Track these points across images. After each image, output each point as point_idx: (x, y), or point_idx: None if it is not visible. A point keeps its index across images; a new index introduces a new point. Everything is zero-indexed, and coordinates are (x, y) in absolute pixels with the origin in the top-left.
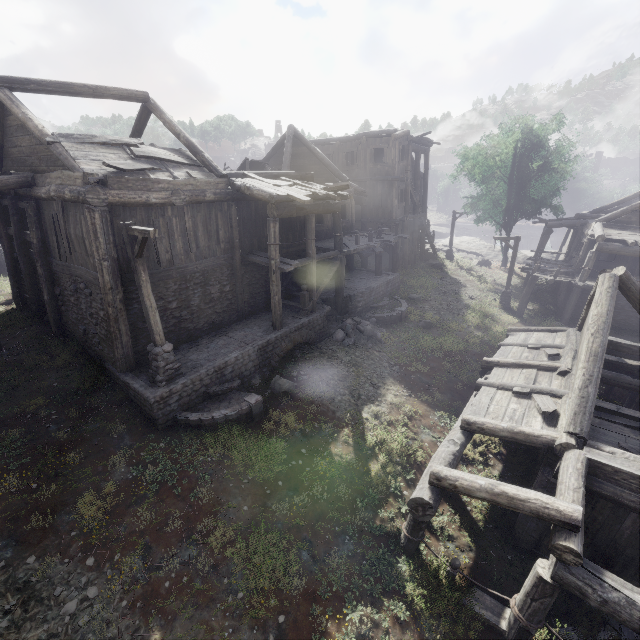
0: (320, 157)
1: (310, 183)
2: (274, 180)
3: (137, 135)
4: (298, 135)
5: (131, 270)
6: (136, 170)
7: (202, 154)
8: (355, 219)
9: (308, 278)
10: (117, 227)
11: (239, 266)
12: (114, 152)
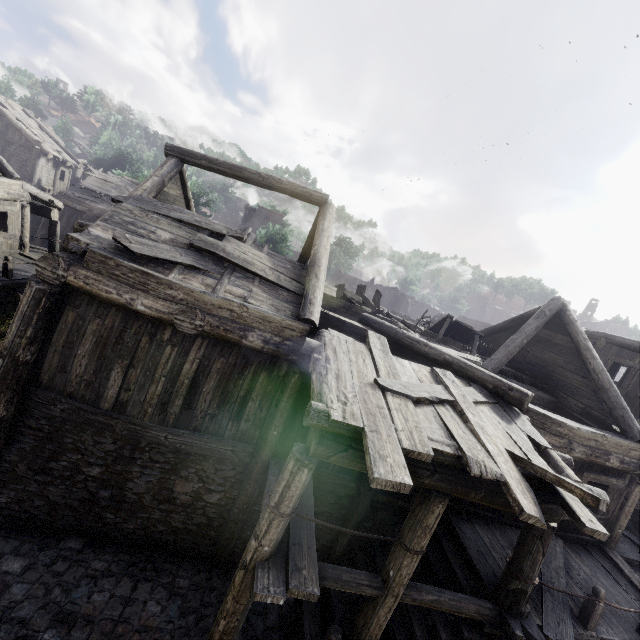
0: (592, 366)
1: (507, 410)
2: (419, 367)
3: (310, 241)
4: (565, 315)
5: (53, 387)
6: (160, 259)
7: (311, 277)
8: (637, 506)
9: (357, 622)
10: (66, 320)
11: (257, 474)
12: (178, 232)
